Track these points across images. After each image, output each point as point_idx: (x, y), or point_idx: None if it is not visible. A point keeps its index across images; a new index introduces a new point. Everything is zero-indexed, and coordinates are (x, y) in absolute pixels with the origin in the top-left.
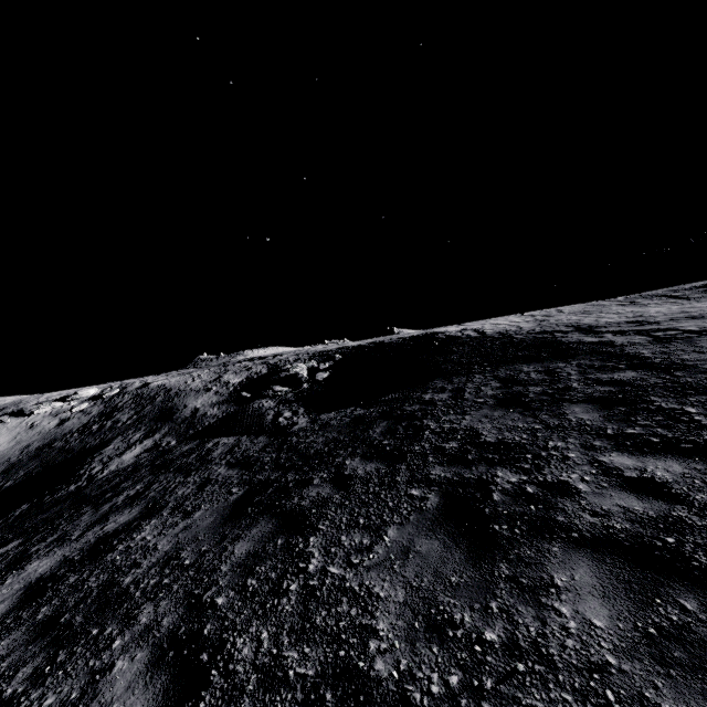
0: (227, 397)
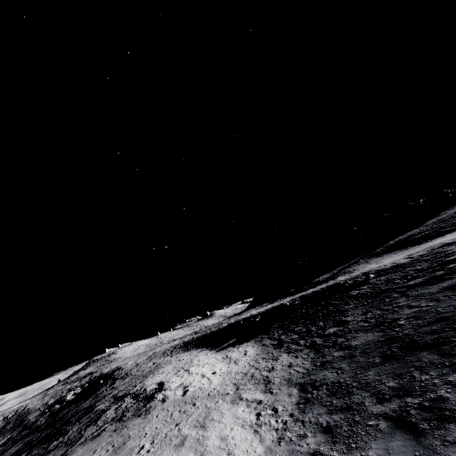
0: (42, 412)
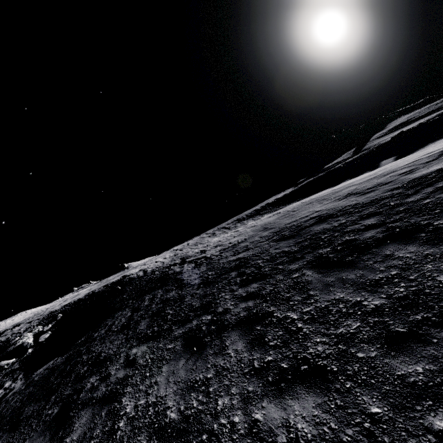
0: None
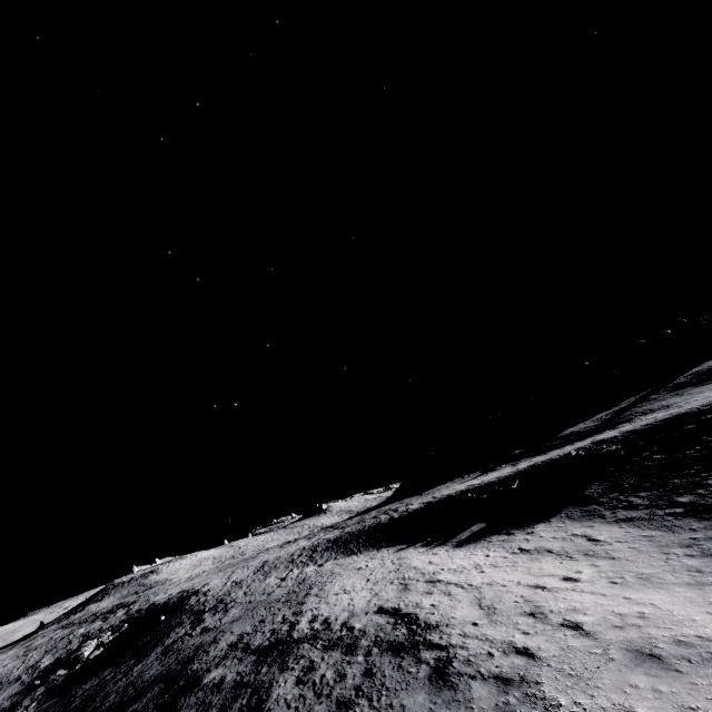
0: (25, 686)
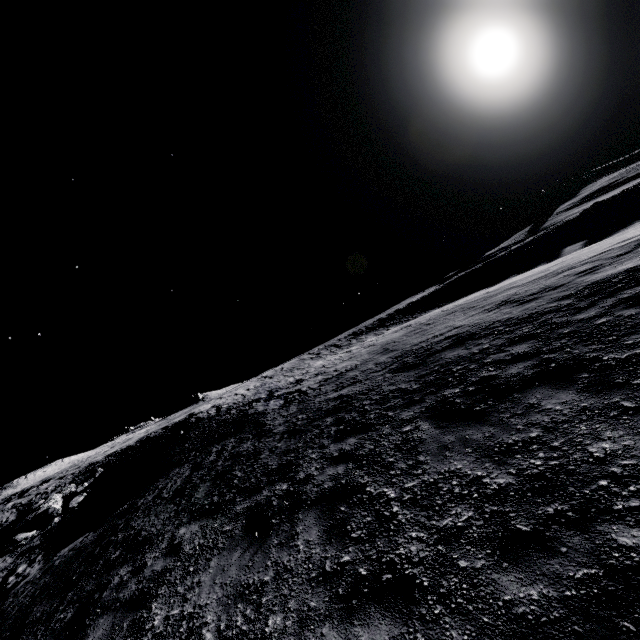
0: None
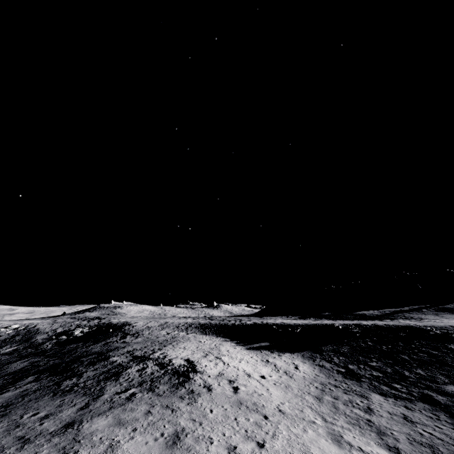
0: (49, 337)
